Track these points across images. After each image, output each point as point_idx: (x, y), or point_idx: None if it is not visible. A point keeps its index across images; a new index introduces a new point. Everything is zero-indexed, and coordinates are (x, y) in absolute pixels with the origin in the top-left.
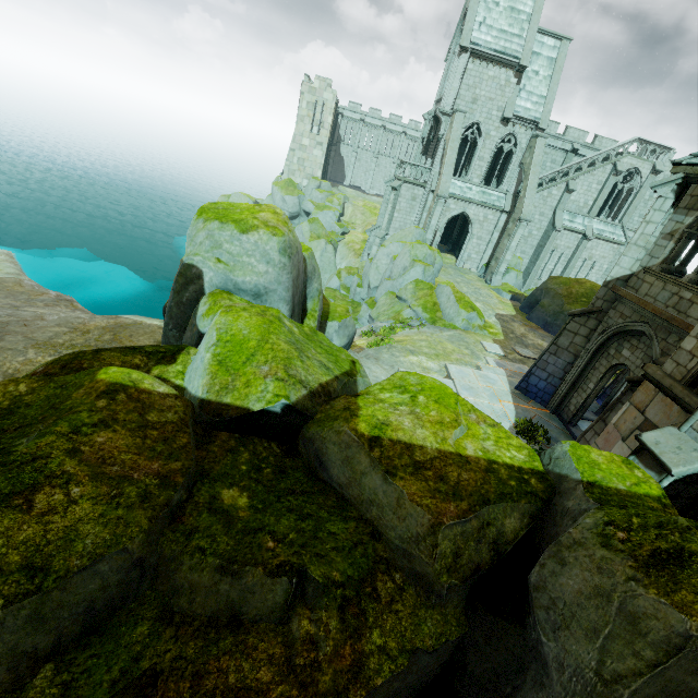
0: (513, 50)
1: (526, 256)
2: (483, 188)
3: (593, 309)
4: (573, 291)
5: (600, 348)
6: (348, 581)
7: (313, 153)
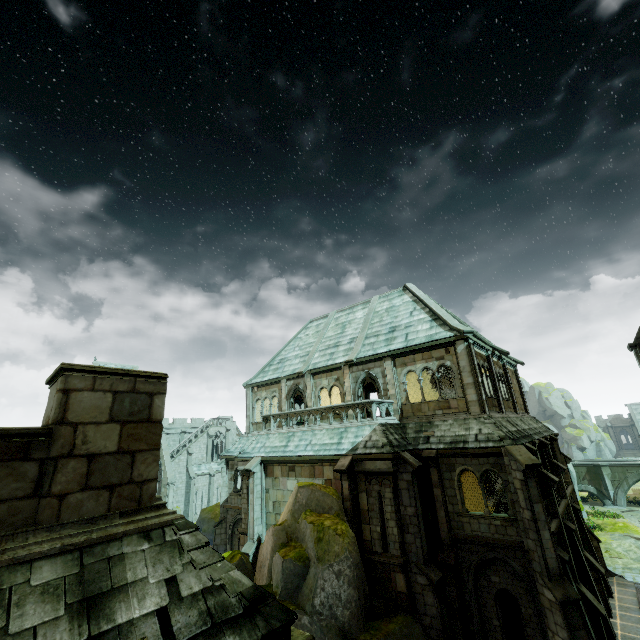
0: None
1: (181, 503)
2: None
3: (222, 518)
4: (217, 512)
5: (232, 534)
6: None
7: None
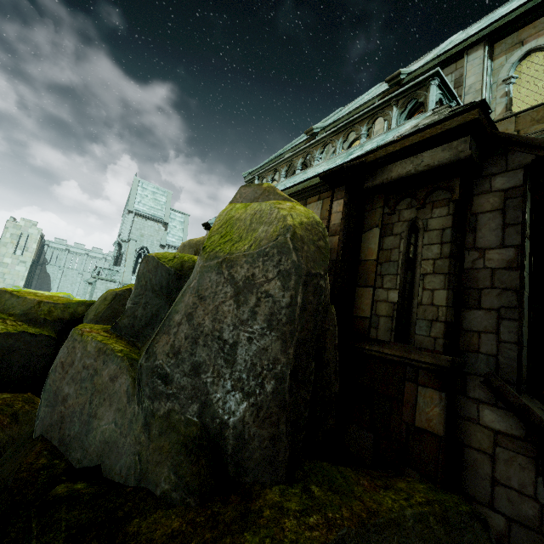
0: (159, 215)
1: None
2: None
3: None
4: None
5: None
6: None
7: (16, 268)
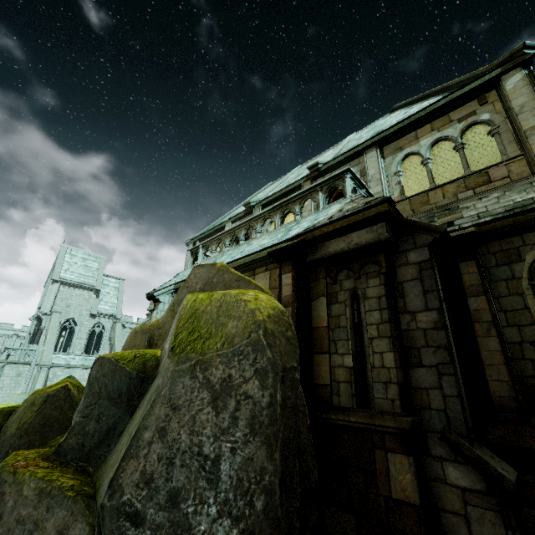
0: (90, 282)
1: None
2: (85, 356)
3: None
4: None
5: None
6: None
7: None
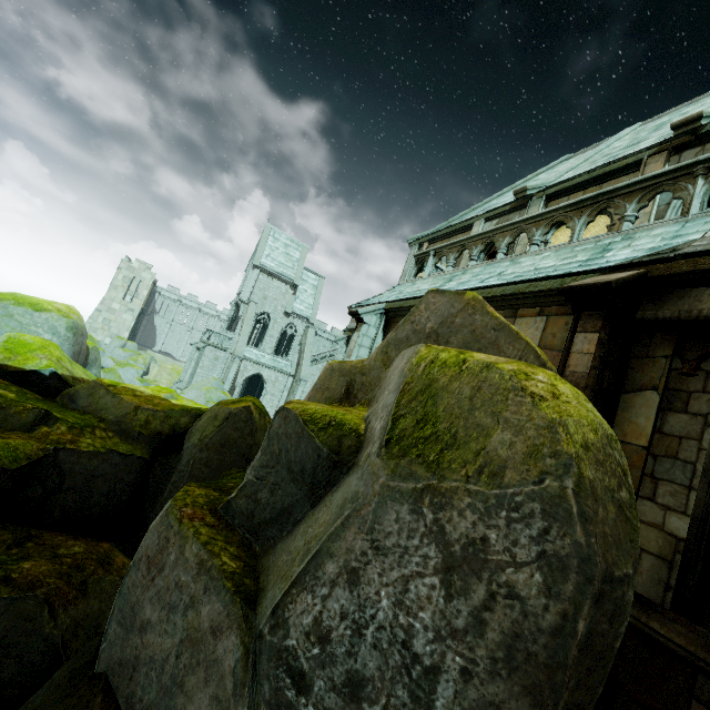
0: (289, 275)
1: None
2: (274, 356)
3: None
4: None
5: None
6: (78, 423)
7: (123, 316)
